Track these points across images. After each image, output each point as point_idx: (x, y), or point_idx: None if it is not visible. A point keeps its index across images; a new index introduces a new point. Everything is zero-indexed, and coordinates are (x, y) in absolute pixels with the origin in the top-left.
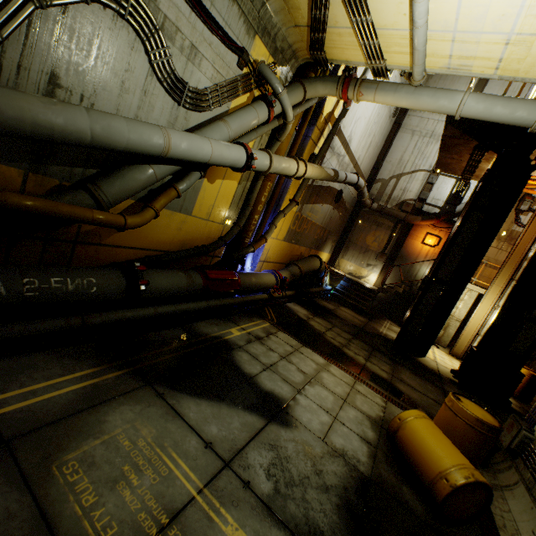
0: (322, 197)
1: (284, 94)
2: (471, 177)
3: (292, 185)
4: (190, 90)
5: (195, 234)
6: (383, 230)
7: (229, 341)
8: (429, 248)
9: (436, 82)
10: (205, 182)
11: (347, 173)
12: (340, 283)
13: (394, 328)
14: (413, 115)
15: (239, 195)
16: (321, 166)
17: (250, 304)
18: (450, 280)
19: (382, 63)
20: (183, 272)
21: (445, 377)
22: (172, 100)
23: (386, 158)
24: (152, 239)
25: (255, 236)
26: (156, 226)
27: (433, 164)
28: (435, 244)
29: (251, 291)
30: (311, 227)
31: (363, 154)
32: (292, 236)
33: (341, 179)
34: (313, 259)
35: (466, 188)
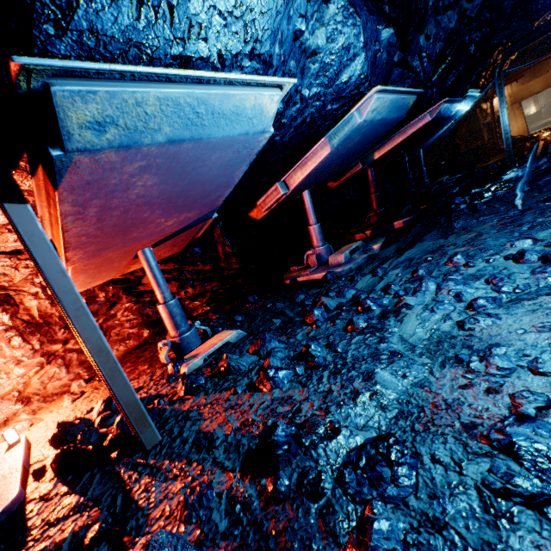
0: None
1: None
2: None
3: None
4: None
5: None
6: None
7: None
8: None
9: None
10: None
11: None
12: None
13: None
14: None
15: None
16: None
17: None
18: None
19: None
20: None
21: None
22: None
23: None
24: None
25: None
26: None
27: None
28: None
29: None
30: None
31: None
32: None
33: None
34: None
35: None
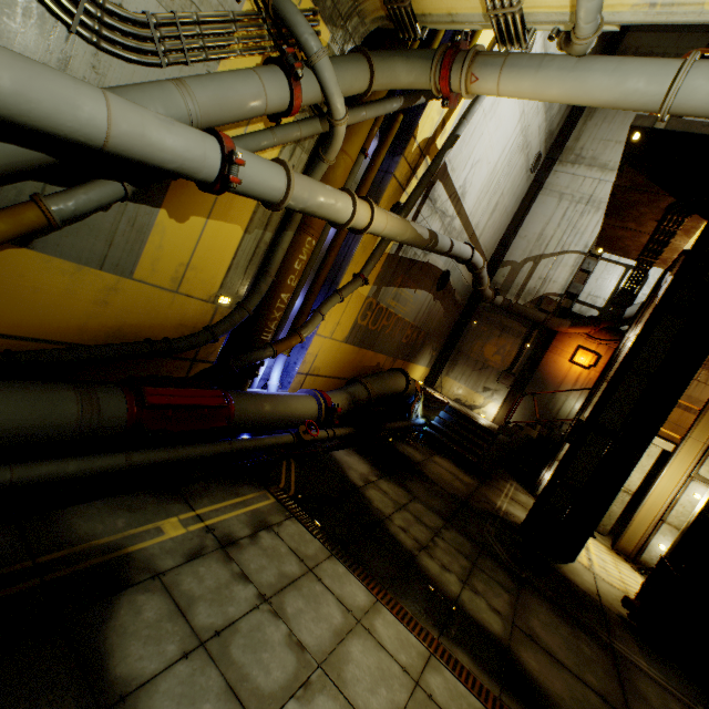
0: (414, 278)
1: (322, 56)
2: (653, 262)
3: (360, 251)
4: (99, 4)
5: (146, 315)
6: (510, 338)
7: (134, 558)
8: (581, 369)
9: (598, 125)
10: (163, 217)
11: (455, 241)
12: (439, 415)
13: (522, 498)
14: (561, 172)
15: (249, 253)
16: (405, 218)
17: (254, 453)
18: (623, 431)
19: (514, 3)
20: (78, 390)
21: (613, 612)
22: (50, 14)
23: (519, 231)
24: (27, 318)
25: (290, 331)
26: (34, 291)
27: (590, 243)
28: (591, 365)
29: (262, 427)
30: (395, 324)
31: (485, 220)
32: (362, 336)
33: (442, 248)
34: (395, 375)
35: (642, 282)
